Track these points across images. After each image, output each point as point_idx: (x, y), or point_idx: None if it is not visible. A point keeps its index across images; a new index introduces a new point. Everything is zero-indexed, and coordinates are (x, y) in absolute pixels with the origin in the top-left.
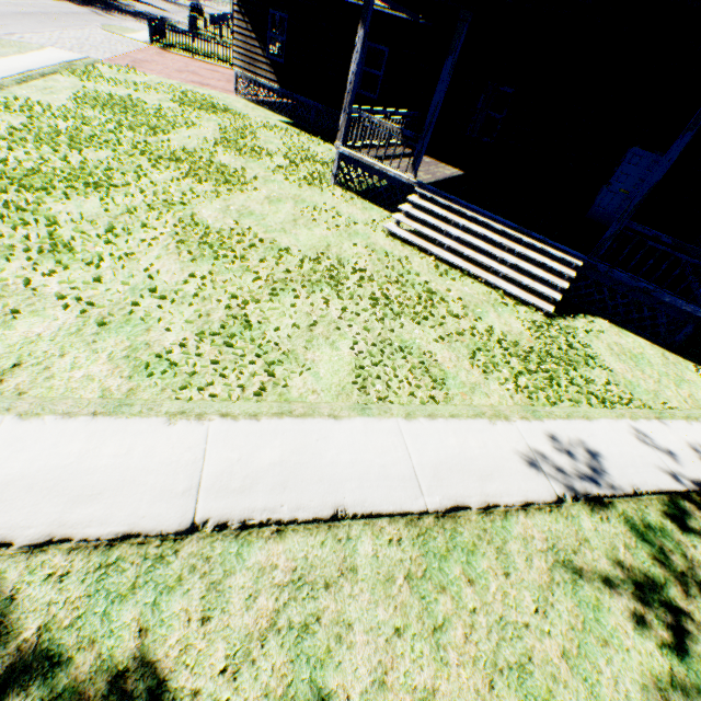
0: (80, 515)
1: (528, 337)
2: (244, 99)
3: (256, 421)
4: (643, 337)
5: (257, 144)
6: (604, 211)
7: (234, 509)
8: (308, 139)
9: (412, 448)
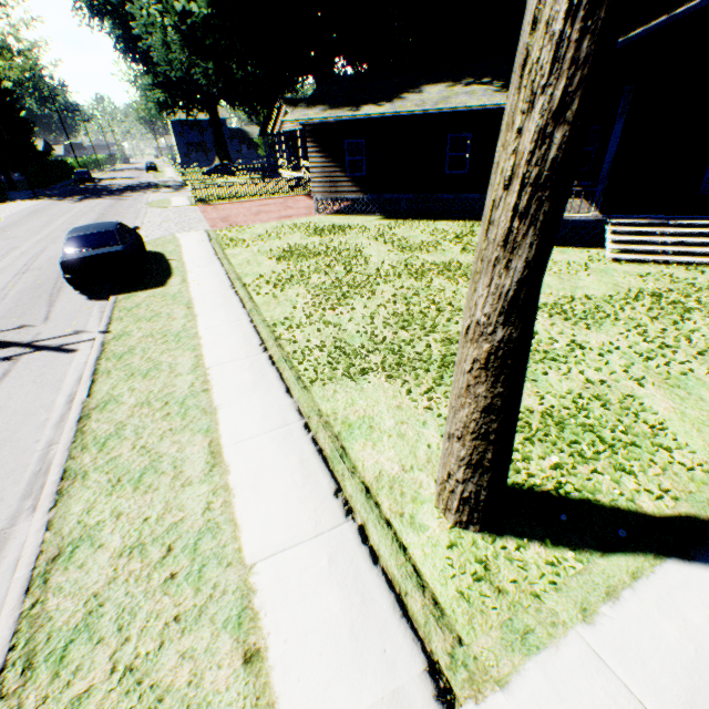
0: None
1: None
2: (327, 215)
3: None
4: None
5: (412, 240)
6: None
7: None
8: (421, 224)
9: None
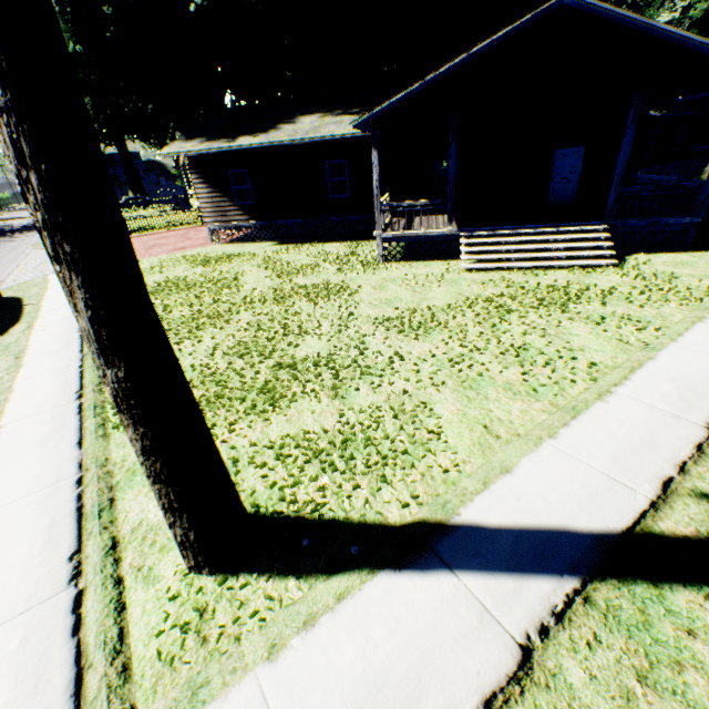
0: (665, 452)
1: (629, 281)
2: (223, 244)
3: (630, 380)
4: (666, 253)
5: (295, 264)
6: (558, 197)
7: (705, 413)
8: (311, 247)
9: (702, 351)
